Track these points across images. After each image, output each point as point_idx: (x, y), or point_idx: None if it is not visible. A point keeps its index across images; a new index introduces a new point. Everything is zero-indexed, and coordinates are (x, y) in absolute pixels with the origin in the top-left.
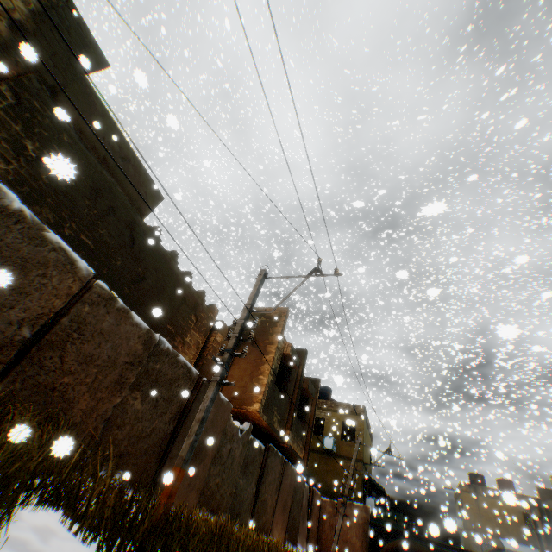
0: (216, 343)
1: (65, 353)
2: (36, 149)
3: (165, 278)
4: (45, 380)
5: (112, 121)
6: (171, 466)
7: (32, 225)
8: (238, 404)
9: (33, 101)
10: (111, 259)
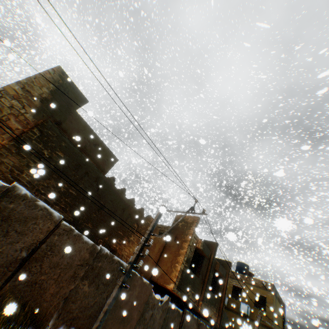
0: (150, 240)
1: (43, 262)
2: (49, 153)
3: (117, 204)
4: (31, 278)
5: (89, 127)
6: (106, 324)
7: (31, 200)
8: (162, 281)
9: (48, 131)
10: (85, 199)
